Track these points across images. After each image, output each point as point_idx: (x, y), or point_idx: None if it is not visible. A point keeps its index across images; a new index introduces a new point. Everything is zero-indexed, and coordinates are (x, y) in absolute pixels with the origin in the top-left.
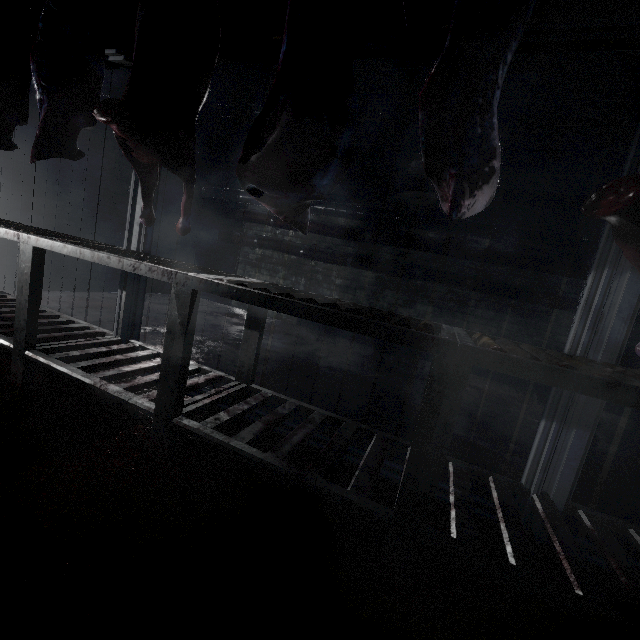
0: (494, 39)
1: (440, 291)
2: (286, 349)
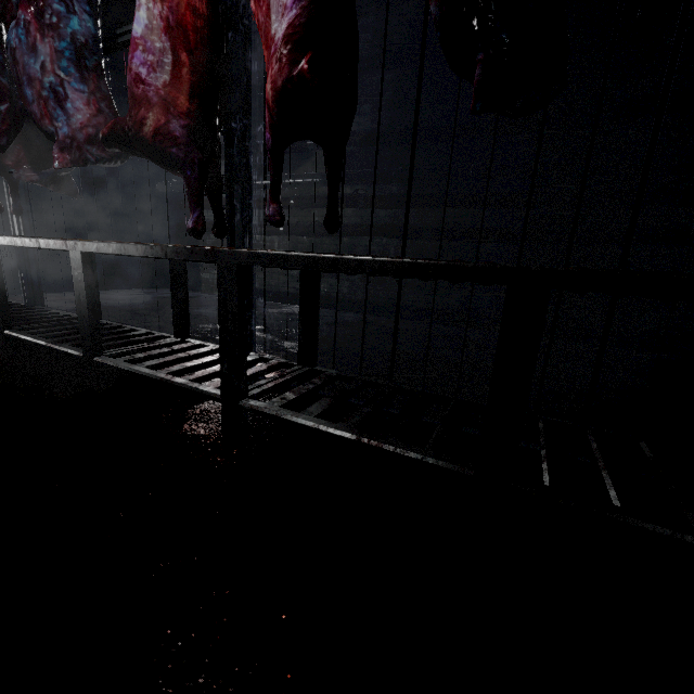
0: (33, 57)
1: (364, 245)
2: (209, 313)
